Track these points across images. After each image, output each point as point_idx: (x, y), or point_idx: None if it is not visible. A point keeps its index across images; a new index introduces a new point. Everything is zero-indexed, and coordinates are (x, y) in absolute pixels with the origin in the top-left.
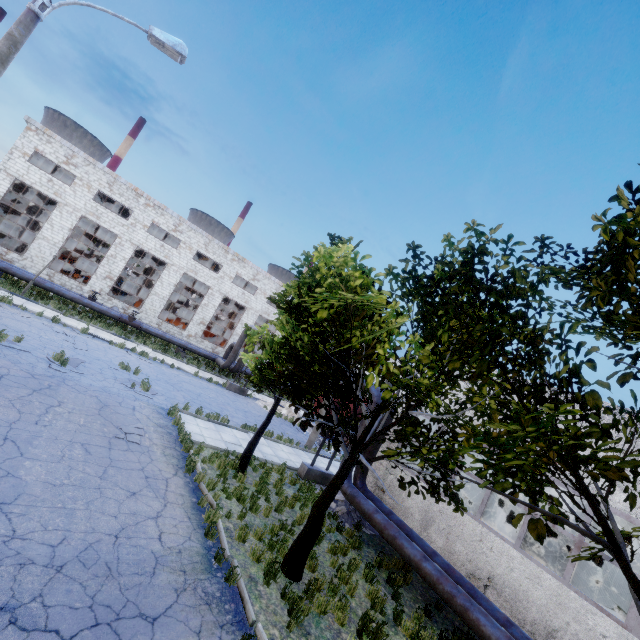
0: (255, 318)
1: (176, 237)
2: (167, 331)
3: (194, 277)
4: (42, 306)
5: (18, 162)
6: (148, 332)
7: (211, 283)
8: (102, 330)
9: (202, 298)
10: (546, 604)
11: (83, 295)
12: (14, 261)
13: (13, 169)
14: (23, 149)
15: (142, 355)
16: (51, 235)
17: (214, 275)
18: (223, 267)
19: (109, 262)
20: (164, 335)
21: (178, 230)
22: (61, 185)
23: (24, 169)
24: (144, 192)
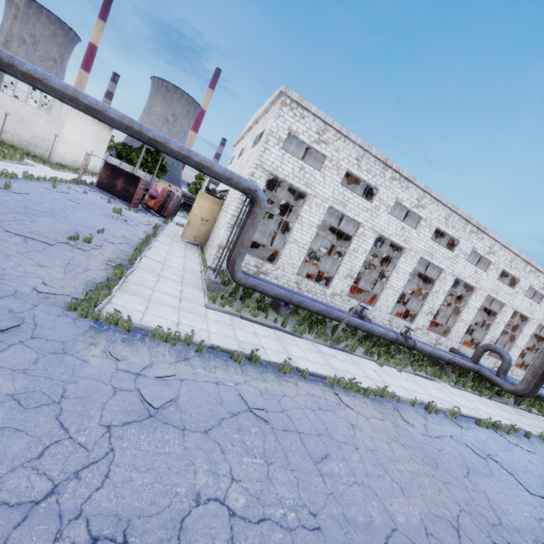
0: (482, 299)
1: (416, 214)
2: (396, 327)
3: (429, 260)
4: (354, 355)
5: (272, 152)
6: (420, 351)
7: (445, 265)
8: (406, 372)
9: (432, 283)
10: None
11: (325, 299)
12: (268, 272)
13: (268, 162)
14: (277, 133)
15: (506, 432)
16: (300, 236)
17: (449, 254)
18: (459, 243)
19: (350, 258)
20: (434, 352)
21: (420, 205)
22: (311, 172)
23: (278, 159)
24: (393, 162)
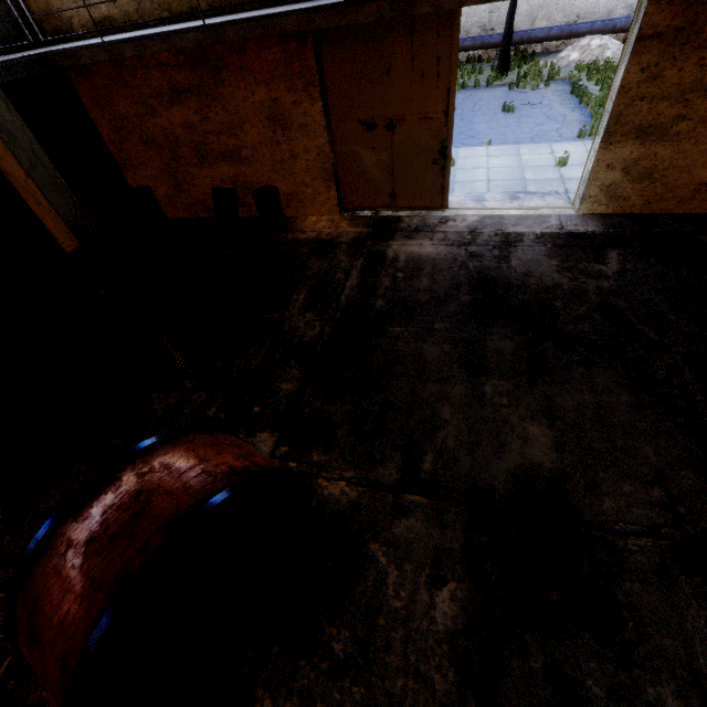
0: None
1: None
2: None
3: None
4: None
5: None
6: None
7: None
8: None
9: None
10: (464, 21)
11: None
12: None
13: None
14: None
15: None
16: None
17: None
18: None
19: None
20: None
21: None
22: None
23: None
24: None
